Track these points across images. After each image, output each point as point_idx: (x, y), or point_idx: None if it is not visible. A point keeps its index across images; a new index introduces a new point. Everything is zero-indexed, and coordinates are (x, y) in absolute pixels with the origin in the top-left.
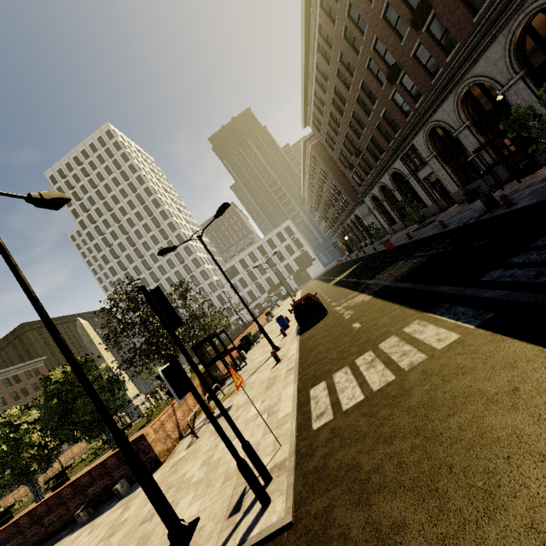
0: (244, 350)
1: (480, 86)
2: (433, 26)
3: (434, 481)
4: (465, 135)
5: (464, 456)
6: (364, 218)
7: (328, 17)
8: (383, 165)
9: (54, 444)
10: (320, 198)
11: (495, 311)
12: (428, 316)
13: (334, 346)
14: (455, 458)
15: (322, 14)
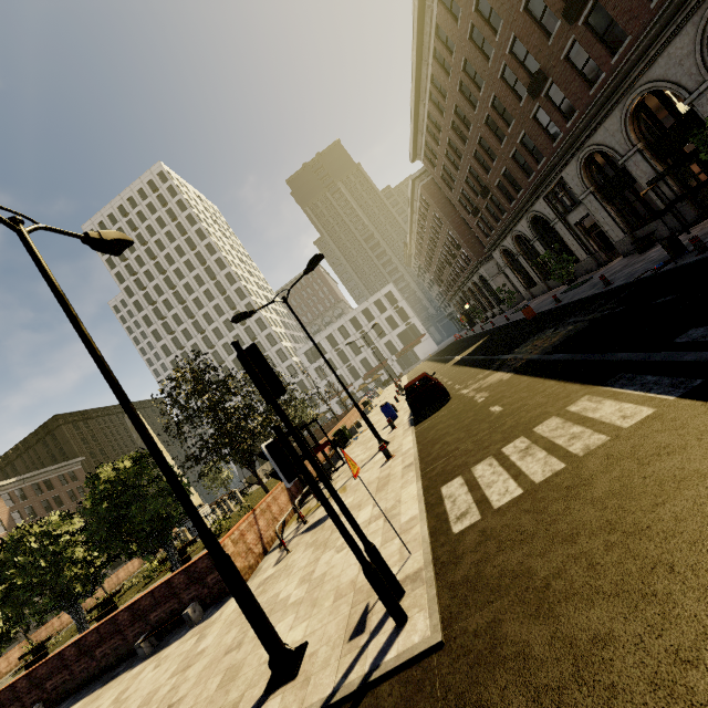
0: (338, 447)
1: (658, 95)
2: (594, 16)
3: (648, 584)
4: (635, 162)
5: (689, 552)
6: (492, 280)
7: (449, 13)
8: (520, 208)
9: (101, 561)
10: (432, 254)
11: (704, 377)
12: (602, 391)
13: (468, 435)
14: (675, 554)
15: (441, 10)
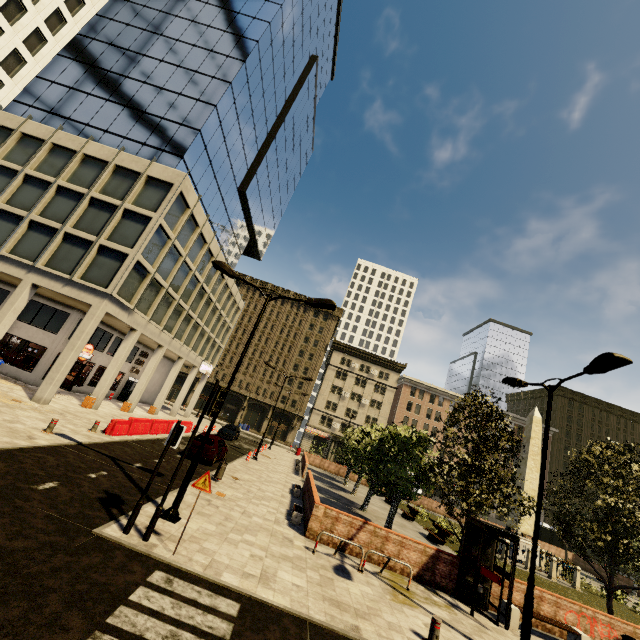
0: None
1: None
2: None
3: None
4: None
5: None
6: None
7: None
8: None
9: None
10: None
11: None
12: None
13: None
14: None
15: None
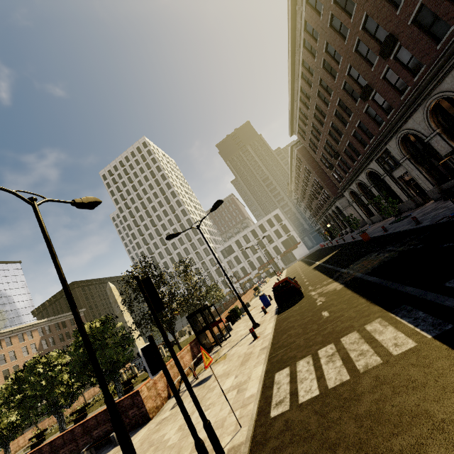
0: (231, 321)
1: (448, 99)
2: (400, 54)
3: None
4: (436, 140)
5: None
6: (344, 210)
7: (310, 53)
8: (360, 166)
9: (78, 384)
10: (305, 191)
11: (453, 323)
12: (390, 317)
13: (303, 332)
14: None
15: (305, 52)
